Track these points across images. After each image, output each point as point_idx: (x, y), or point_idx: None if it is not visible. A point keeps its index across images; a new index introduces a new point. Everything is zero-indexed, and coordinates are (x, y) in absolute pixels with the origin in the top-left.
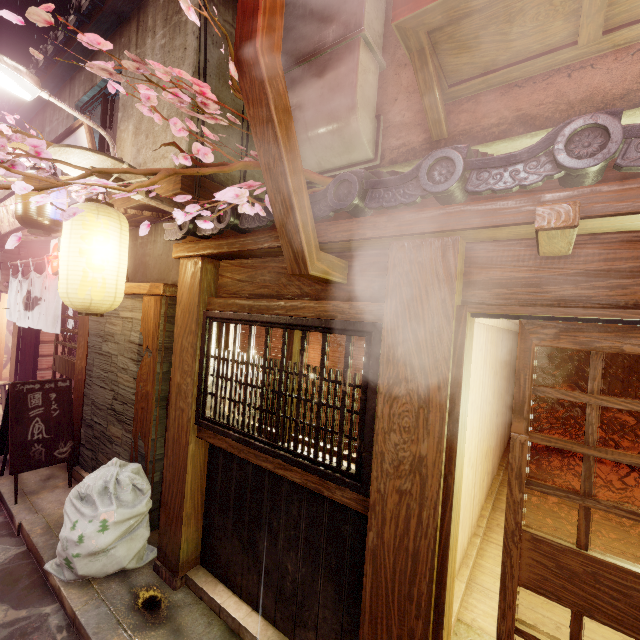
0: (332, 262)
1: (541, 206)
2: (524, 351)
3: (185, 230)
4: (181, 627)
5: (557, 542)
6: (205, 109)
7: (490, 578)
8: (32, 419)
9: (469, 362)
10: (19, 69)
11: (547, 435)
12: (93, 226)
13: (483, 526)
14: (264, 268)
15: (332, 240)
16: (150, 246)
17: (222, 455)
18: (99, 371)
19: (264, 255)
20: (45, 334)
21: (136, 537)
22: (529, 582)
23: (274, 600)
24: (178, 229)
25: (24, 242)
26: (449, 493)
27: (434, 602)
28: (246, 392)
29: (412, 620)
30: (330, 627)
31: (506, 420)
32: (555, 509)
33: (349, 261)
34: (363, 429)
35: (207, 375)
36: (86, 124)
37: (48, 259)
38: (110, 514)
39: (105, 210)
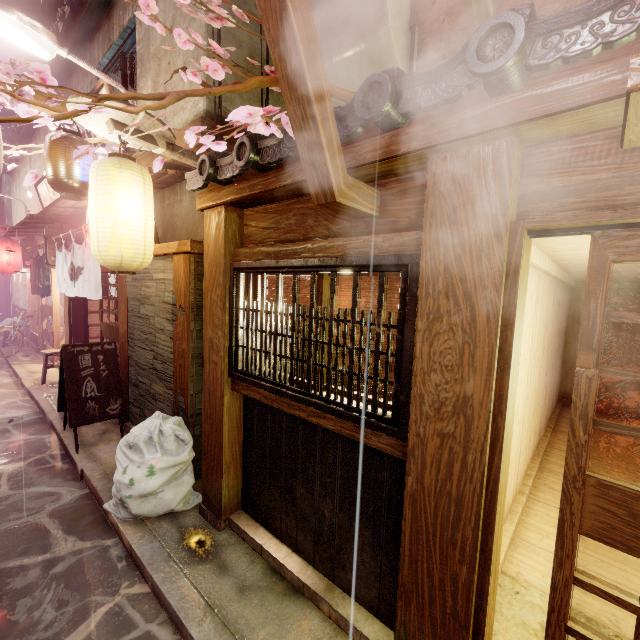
0: (362, 190)
1: (637, 57)
2: (596, 270)
3: (205, 175)
4: (226, 563)
5: (630, 488)
6: (210, 6)
7: (537, 535)
8: (84, 378)
9: (524, 291)
10: (35, 25)
11: (622, 368)
12: (117, 181)
13: (529, 485)
14: (289, 211)
15: (361, 163)
16: (177, 206)
17: (256, 407)
18: (139, 333)
19: (288, 196)
20: (92, 305)
21: (182, 483)
22: (593, 531)
23: (312, 543)
24: (199, 175)
25: (64, 216)
26: (498, 435)
27: (480, 548)
28: (276, 342)
29: (455, 565)
30: (368, 570)
31: (555, 381)
32: (610, 471)
33: (381, 190)
34: (400, 371)
35: (237, 328)
36: (106, 84)
37: (85, 228)
38: (156, 461)
39: (127, 164)
